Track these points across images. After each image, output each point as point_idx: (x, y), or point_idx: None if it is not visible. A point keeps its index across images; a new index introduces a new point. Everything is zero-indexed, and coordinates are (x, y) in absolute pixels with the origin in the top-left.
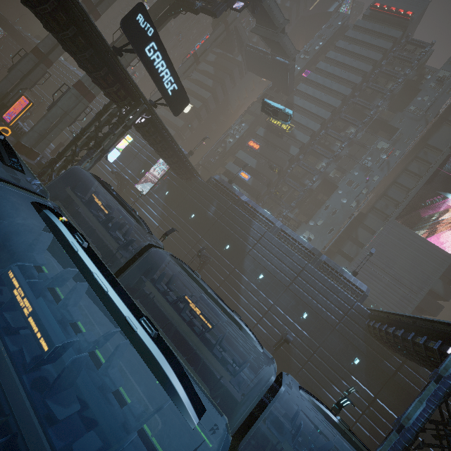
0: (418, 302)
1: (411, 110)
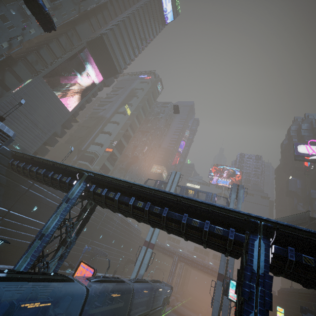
0: (46, 140)
1: None
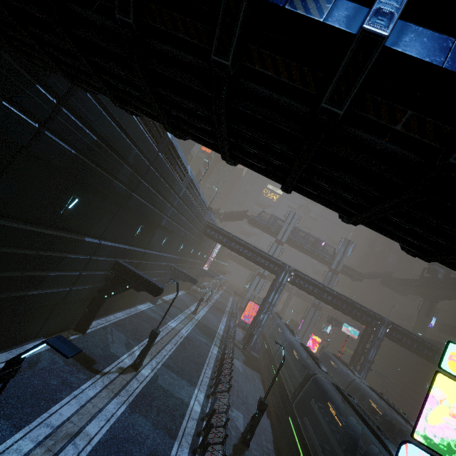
0: None
1: None
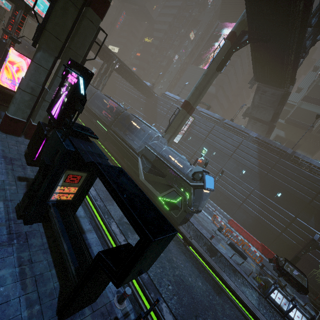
0: None
1: (208, 8)
